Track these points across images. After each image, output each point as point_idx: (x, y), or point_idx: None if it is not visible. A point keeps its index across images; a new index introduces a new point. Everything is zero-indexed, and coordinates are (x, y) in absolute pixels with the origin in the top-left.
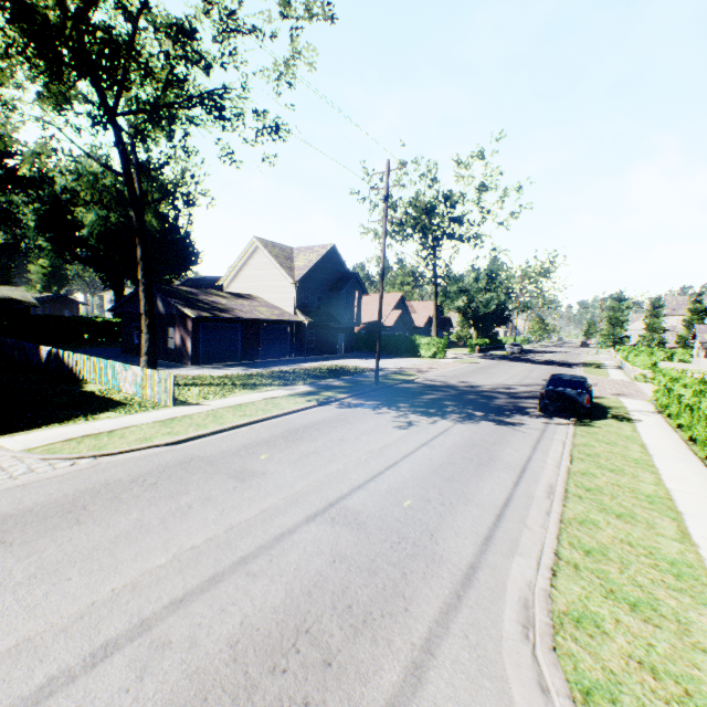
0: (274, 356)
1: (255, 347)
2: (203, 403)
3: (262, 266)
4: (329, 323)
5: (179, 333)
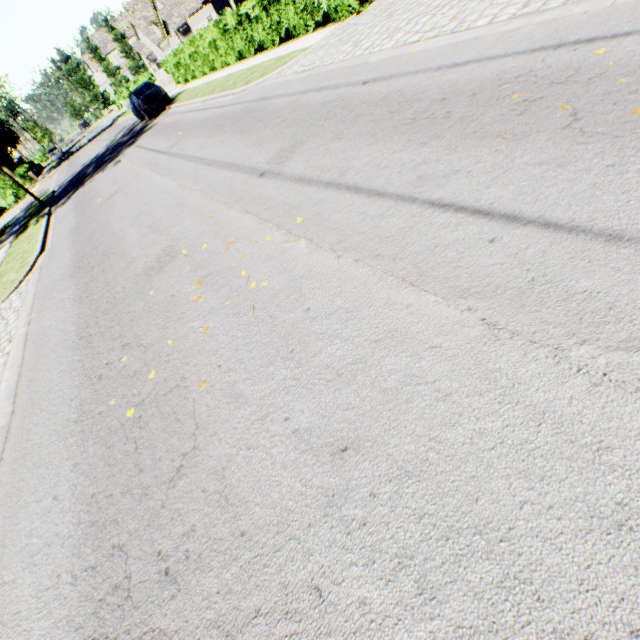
0: None
1: None
2: None
3: None
4: None
5: None
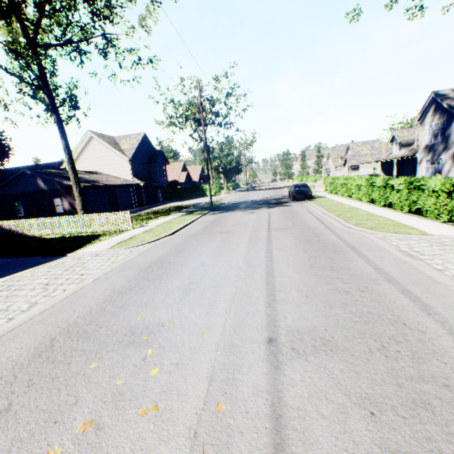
0: (127, 208)
1: (116, 204)
2: (146, 225)
3: (99, 151)
4: (154, 183)
5: (66, 200)
